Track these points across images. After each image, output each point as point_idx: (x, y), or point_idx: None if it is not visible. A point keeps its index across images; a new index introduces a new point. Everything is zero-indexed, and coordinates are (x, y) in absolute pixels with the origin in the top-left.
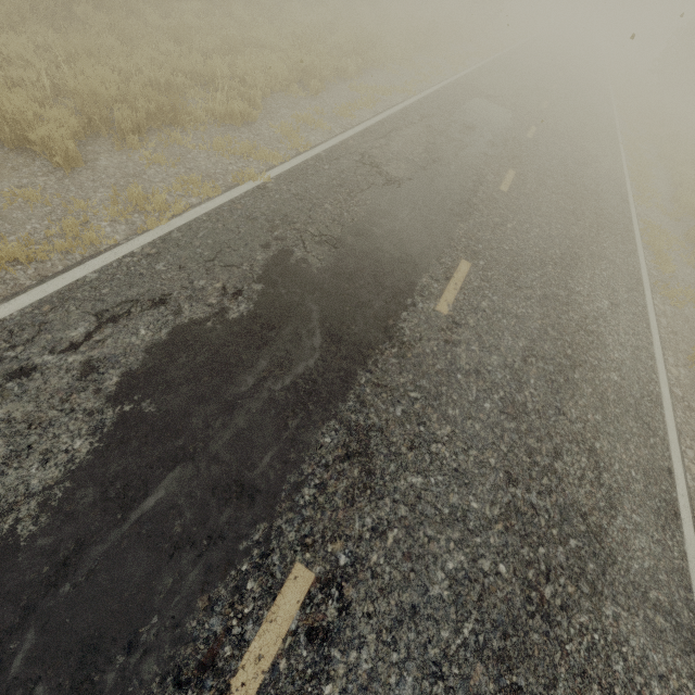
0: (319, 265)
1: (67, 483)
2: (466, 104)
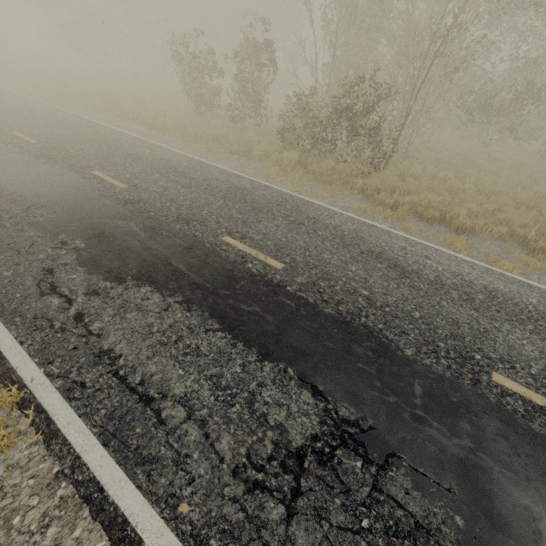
0: (59, 214)
1: (164, 291)
2: None
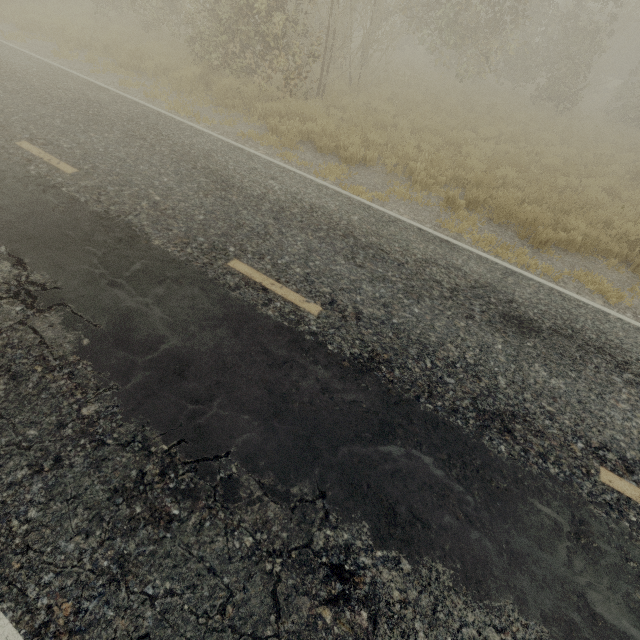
0: None
1: None
2: None
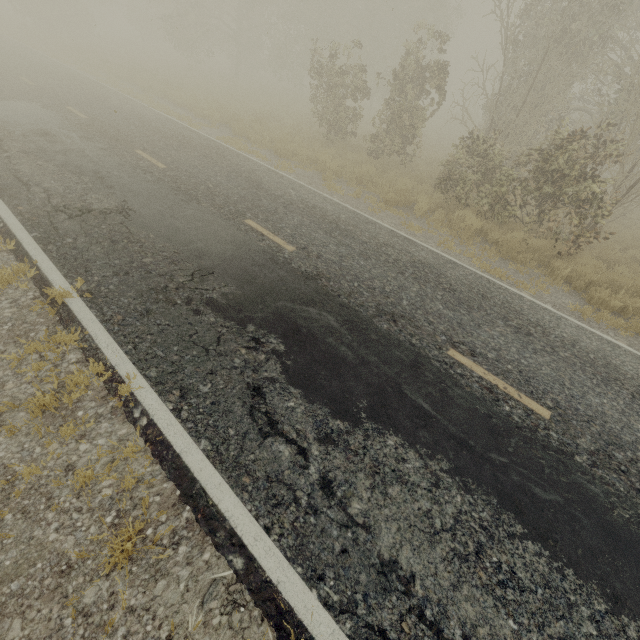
0: (233, 288)
1: (417, 446)
2: None
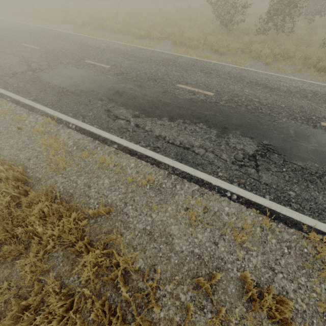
0: None
1: None
2: (64, 87)
